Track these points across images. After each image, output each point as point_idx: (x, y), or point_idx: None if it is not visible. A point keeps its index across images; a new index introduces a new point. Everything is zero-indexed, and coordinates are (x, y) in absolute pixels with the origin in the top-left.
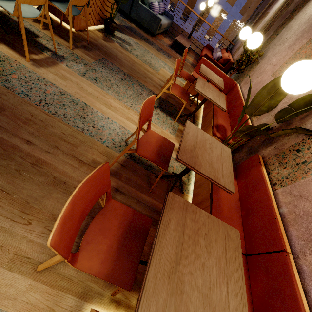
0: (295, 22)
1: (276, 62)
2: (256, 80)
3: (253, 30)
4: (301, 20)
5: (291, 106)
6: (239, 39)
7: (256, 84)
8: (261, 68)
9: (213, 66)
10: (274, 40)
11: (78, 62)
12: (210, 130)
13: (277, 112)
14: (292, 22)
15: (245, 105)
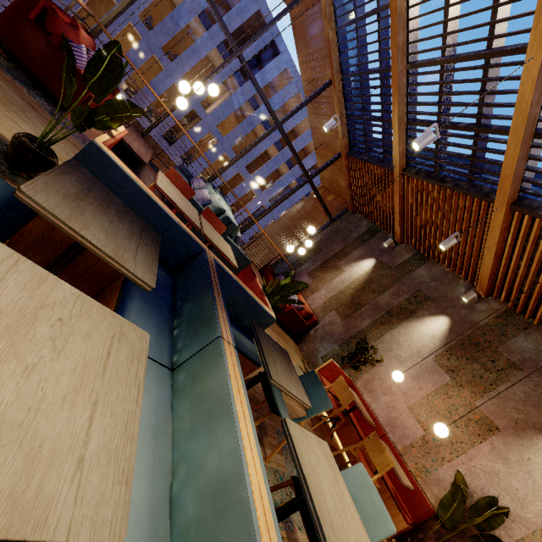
0: (402, 338)
1: (405, 389)
2: (386, 399)
3: (326, 277)
4: (408, 343)
5: (477, 504)
6: (301, 267)
7: (389, 406)
8: (382, 378)
9: (340, 369)
10: (381, 341)
11: (289, 491)
12: (395, 510)
13: (468, 509)
14: (396, 333)
15: (456, 513)
